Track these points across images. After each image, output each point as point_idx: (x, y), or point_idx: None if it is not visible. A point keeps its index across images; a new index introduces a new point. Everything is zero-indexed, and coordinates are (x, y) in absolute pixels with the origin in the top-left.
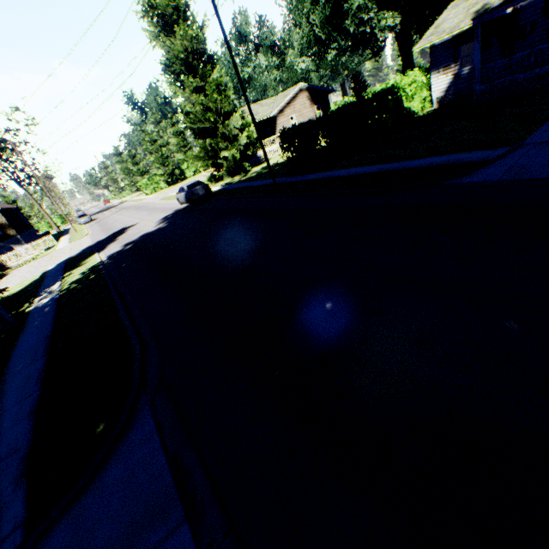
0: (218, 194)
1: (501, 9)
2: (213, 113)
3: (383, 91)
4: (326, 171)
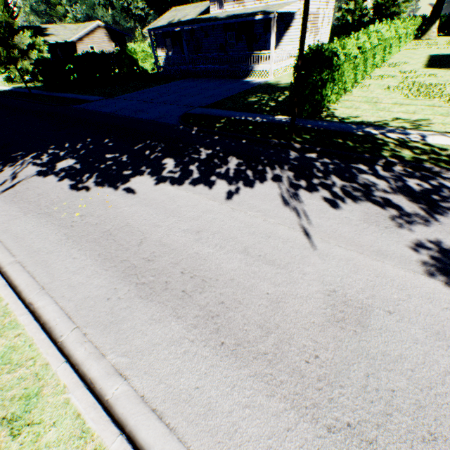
0: (2, 93)
1: (155, 30)
2: (4, 26)
3: (120, 52)
4: (61, 93)
